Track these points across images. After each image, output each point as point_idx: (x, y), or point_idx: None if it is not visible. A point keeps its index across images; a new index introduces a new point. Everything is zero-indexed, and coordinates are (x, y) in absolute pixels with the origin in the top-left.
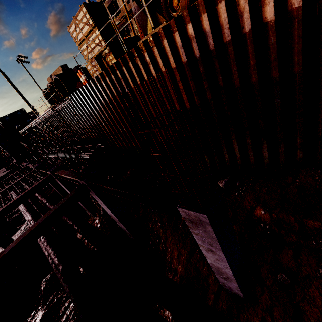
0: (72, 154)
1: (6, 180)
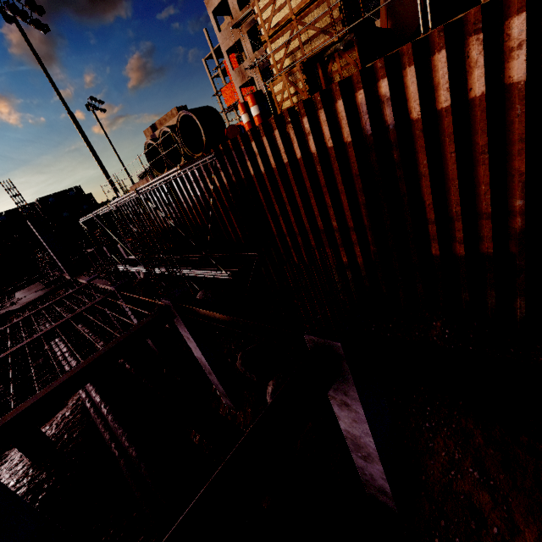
0: (183, 269)
1: (48, 308)
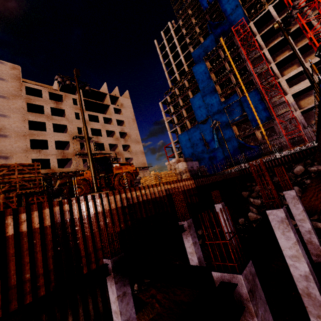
0: None
1: None
